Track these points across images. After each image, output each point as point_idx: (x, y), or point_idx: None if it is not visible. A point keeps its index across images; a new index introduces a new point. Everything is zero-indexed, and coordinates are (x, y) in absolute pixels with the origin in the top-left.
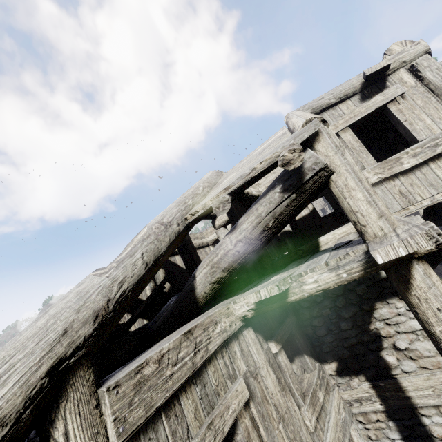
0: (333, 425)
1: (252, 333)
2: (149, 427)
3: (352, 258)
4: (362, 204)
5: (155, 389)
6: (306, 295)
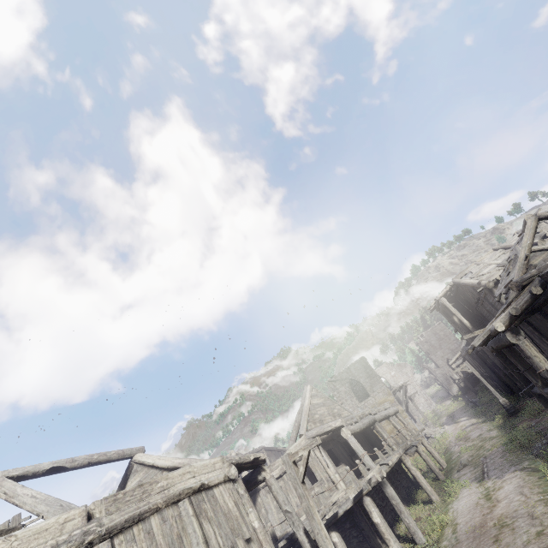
0: None
1: None
2: None
3: None
4: None
5: None
6: None
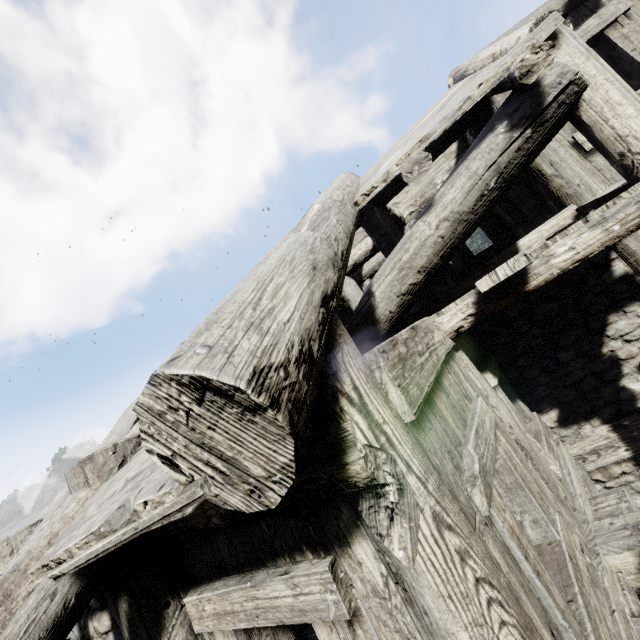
0: (575, 478)
1: (466, 357)
2: (423, 417)
3: (626, 202)
4: (636, 122)
5: (416, 372)
6: (555, 273)
